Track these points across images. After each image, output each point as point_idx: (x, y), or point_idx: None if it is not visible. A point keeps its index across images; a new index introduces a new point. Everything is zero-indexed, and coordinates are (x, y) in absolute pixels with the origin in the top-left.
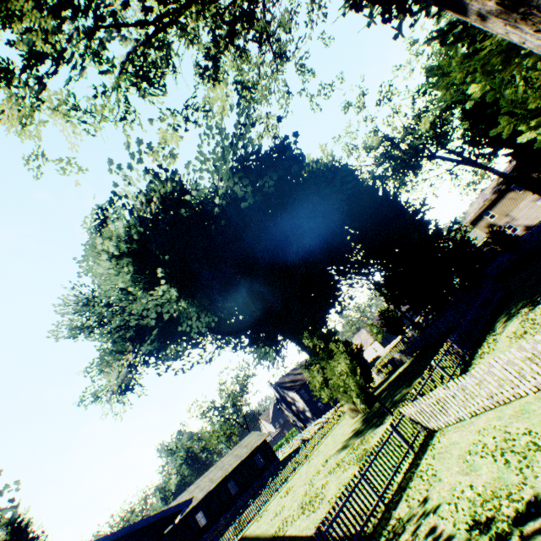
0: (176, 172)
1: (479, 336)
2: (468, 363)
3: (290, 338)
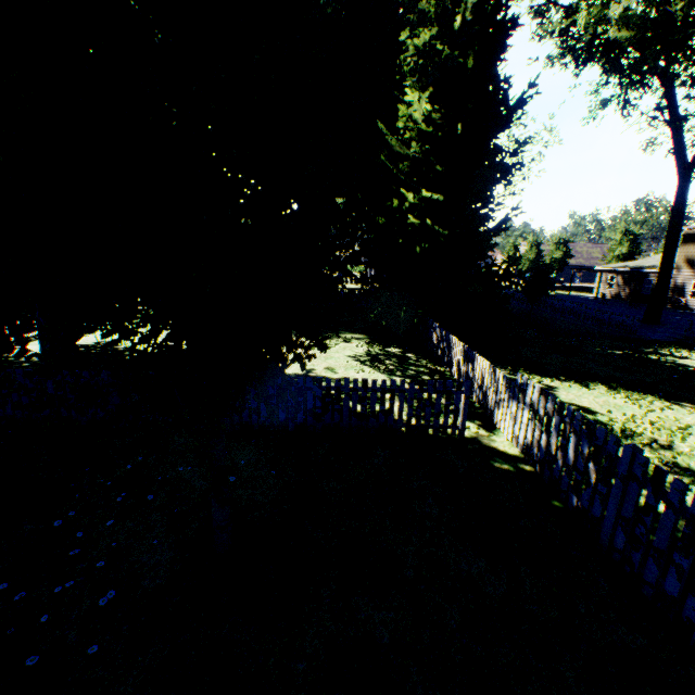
0: None
1: None
2: None
3: None
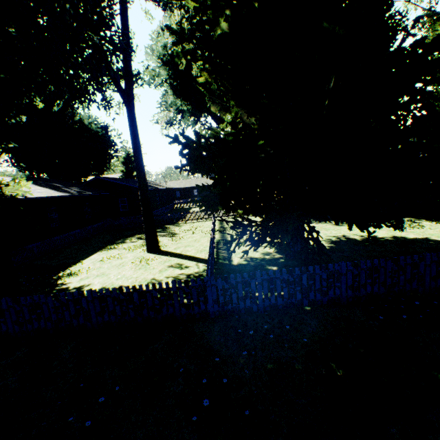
0: None
1: None
2: None
3: None
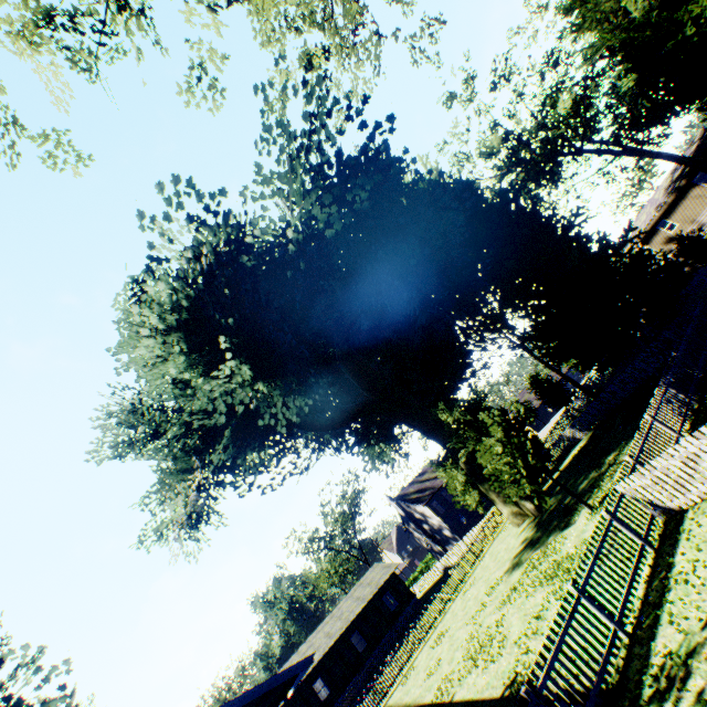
0: (229, 213)
1: (705, 373)
2: (702, 411)
3: (413, 425)
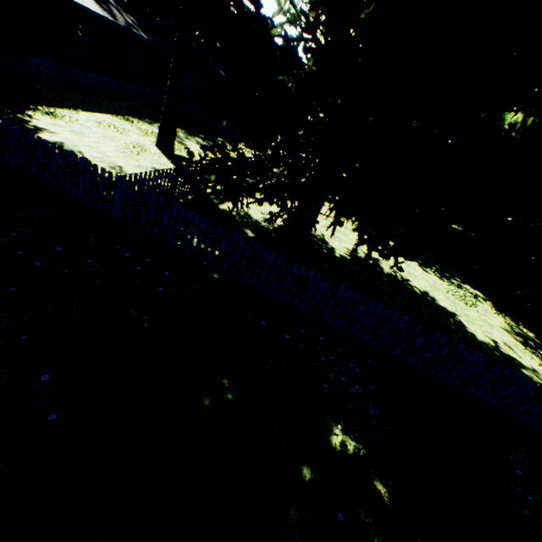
0: None
1: None
2: None
3: None
